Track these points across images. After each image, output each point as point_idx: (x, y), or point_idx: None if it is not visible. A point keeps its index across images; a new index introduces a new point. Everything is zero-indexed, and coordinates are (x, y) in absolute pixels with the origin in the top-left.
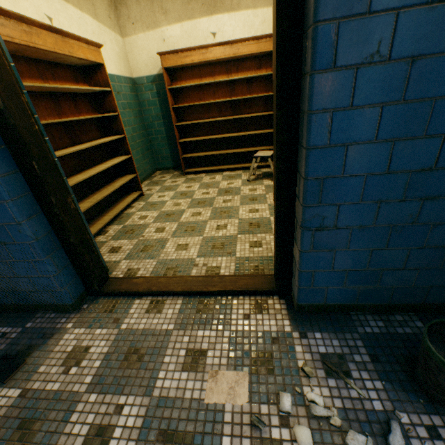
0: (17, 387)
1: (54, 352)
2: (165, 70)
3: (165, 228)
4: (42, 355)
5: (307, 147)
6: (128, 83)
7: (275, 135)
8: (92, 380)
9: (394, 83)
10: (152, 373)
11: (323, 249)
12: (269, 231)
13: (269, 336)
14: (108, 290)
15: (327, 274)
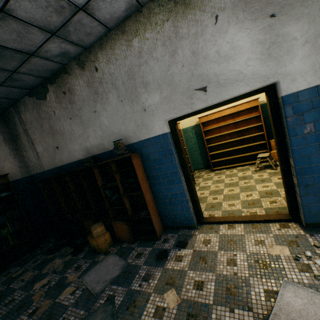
0: (190, 249)
1: (196, 241)
2: (200, 123)
3: (217, 197)
4: (192, 241)
5: (293, 158)
6: (182, 131)
7: (278, 154)
8: (218, 248)
9: (319, 137)
10: (242, 246)
11: (310, 194)
12: (279, 196)
13: (293, 235)
14: (206, 221)
15: (316, 206)
